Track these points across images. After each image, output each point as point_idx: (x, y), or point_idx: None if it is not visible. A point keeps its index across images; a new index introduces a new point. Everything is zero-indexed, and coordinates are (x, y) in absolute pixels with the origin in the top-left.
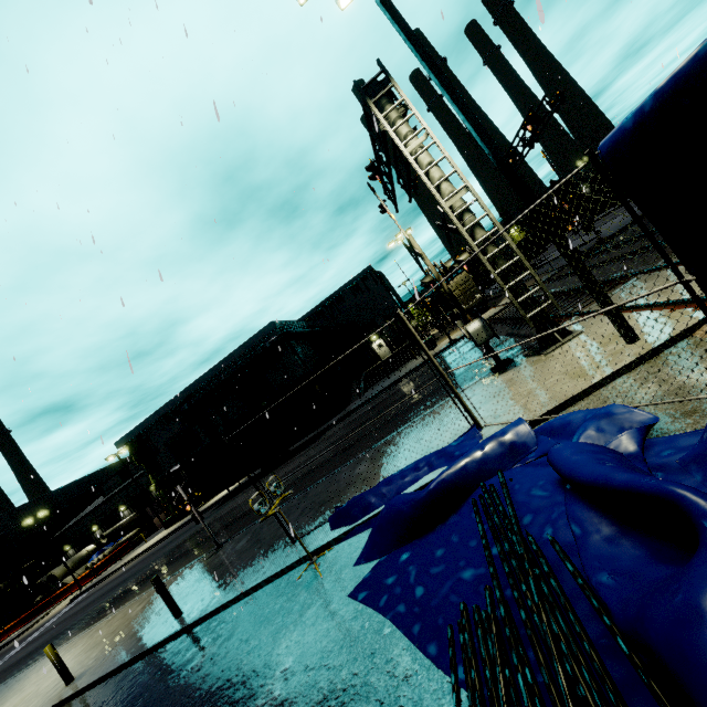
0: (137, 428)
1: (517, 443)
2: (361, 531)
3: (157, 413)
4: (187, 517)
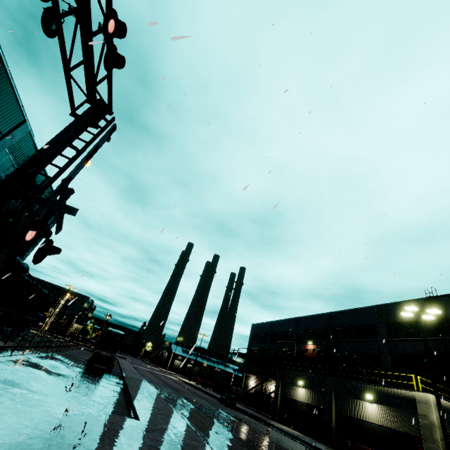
0: None
1: None
2: None
3: None
4: None
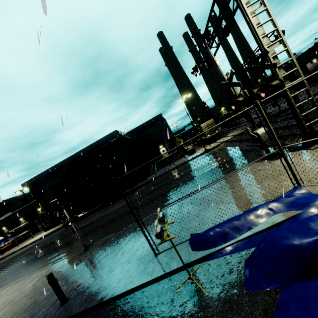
0: (35, 177)
1: None
2: (225, 255)
3: (47, 171)
4: (57, 226)
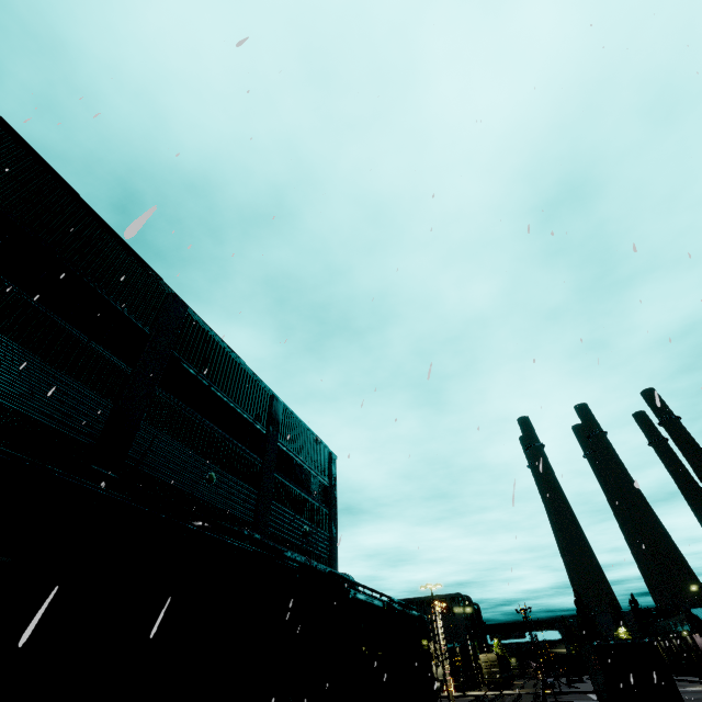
0: None
1: None
2: None
3: None
4: None
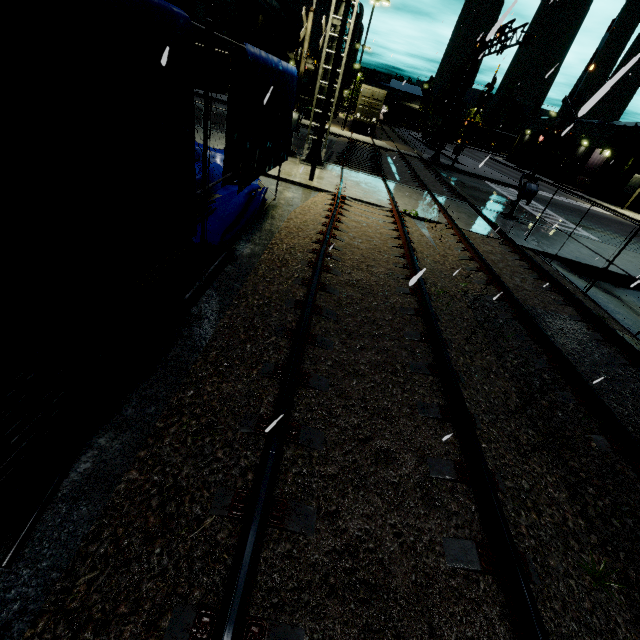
0: None
1: (220, 162)
2: None
3: None
4: None
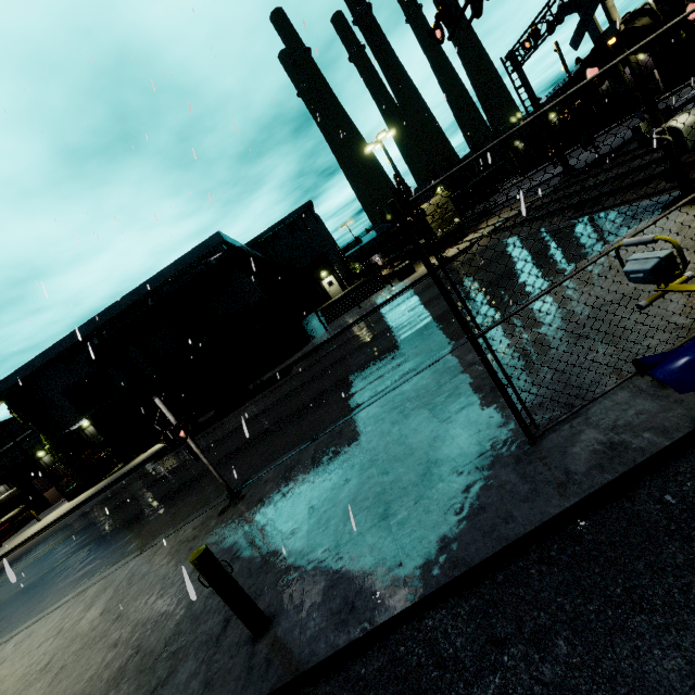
0: (18, 372)
1: None
2: None
3: (49, 351)
4: (101, 483)
